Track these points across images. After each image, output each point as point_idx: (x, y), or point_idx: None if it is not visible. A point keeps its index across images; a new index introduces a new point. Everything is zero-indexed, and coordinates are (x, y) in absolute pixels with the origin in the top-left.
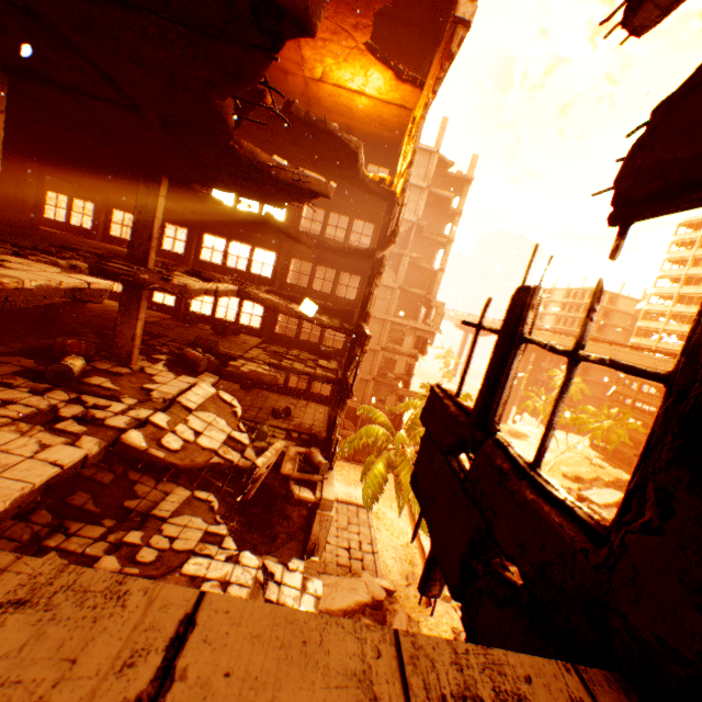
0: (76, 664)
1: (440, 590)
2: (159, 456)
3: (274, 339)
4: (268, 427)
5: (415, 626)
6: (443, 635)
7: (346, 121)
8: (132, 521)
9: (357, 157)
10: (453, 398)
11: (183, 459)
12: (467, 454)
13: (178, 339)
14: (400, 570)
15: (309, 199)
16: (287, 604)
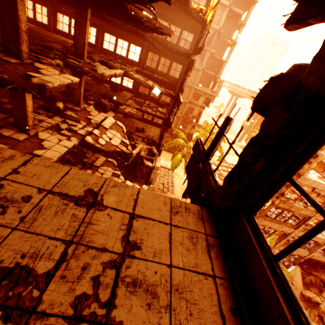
0: (126, 194)
1: (187, 197)
2: (98, 147)
3: (138, 95)
4: (135, 136)
5: None
6: None
7: None
8: (87, 166)
9: (188, 0)
10: (202, 145)
11: (106, 148)
12: (201, 164)
13: (96, 93)
14: (182, 193)
15: (161, 35)
16: None
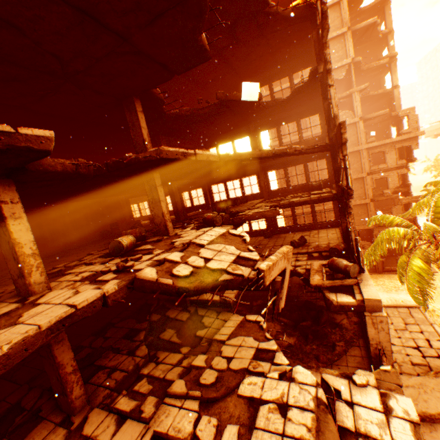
0: None
1: None
2: (168, 284)
3: (272, 195)
4: None
5: None
6: None
7: None
8: (200, 347)
9: None
10: None
11: (192, 282)
12: None
13: None
14: None
15: None
16: (372, 435)
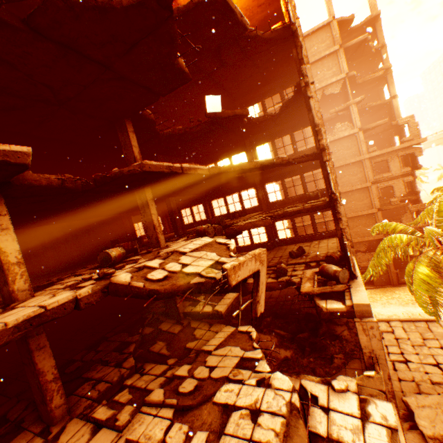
0: None
1: None
2: (140, 287)
3: (271, 207)
4: (285, 264)
5: None
6: None
7: None
8: (188, 358)
9: (228, 7)
10: None
11: (164, 285)
12: None
13: None
14: None
15: (171, 21)
16: (344, 441)
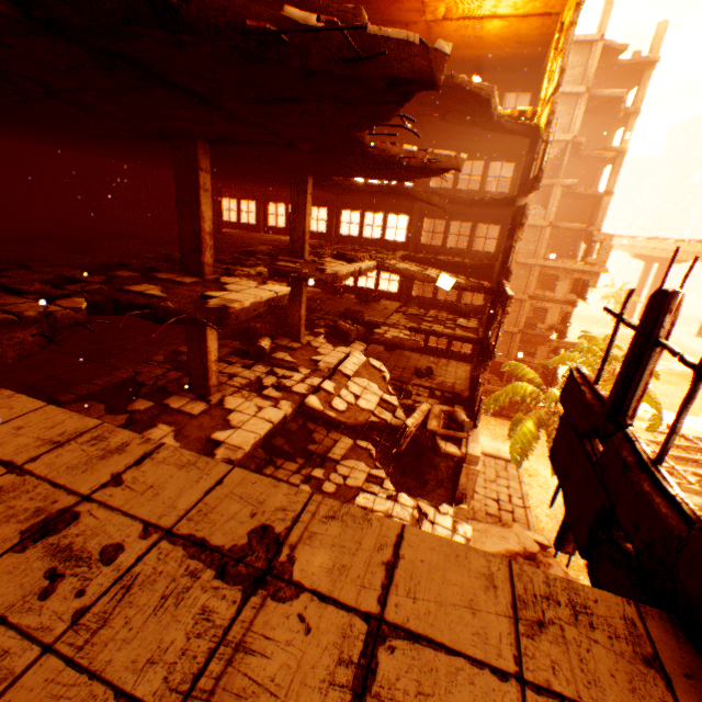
0: (361, 544)
1: (573, 549)
2: (331, 416)
3: (412, 302)
4: (411, 386)
5: None
6: None
7: (474, 52)
8: (314, 461)
9: (488, 103)
10: (590, 385)
11: (348, 418)
12: (599, 441)
13: (329, 312)
14: (555, 528)
15: (439, 174)
16: None
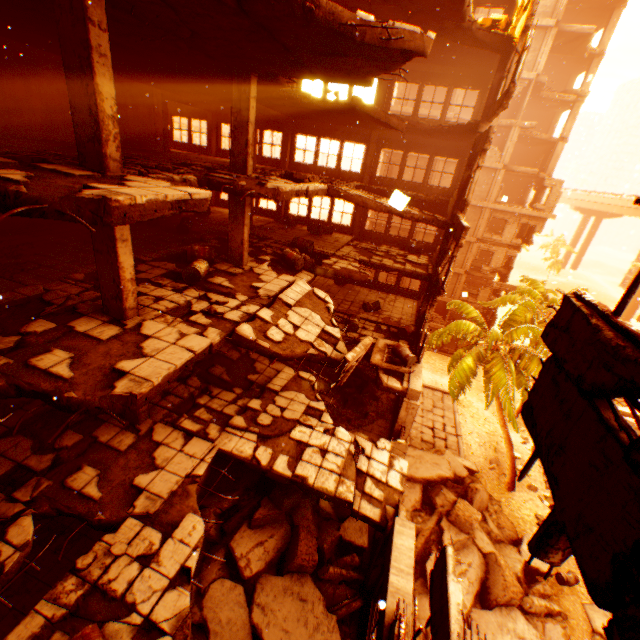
0: None
1: (561, 560)
2: (265, 347)
3: (364, 236)
4: (358, 320)
5: (495, 505)
6: (525, 518)
7: None
8: (253, 391)
9: None
10: (608, 318)
11: (284, 349)
12: (638, 410)
13: (279, 241)
14: (483, 455)
15: (400, 63)
16: (375, 476)
